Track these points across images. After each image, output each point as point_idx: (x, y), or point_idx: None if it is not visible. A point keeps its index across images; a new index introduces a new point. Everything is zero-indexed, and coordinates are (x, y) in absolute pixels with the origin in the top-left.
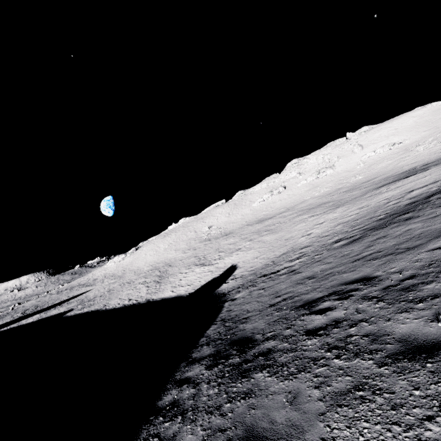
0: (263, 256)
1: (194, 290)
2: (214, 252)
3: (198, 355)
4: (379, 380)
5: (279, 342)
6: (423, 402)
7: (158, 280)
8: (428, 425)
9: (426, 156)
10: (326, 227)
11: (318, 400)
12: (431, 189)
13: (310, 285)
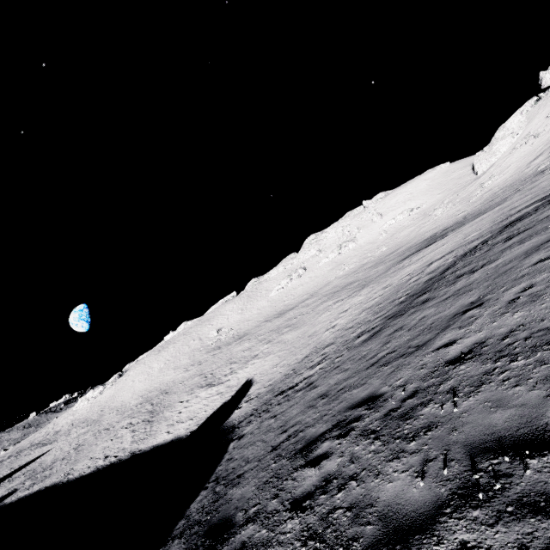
0: (283, 363)
1: (198, 426)
2: (225, 364)
3: None
4: None
5: (258, 528)
6: None
7: (149, 418)
8: None
9: (445, 219)
10: (351, 315)
11: None
12: (447, 261)
13: (319, 410)
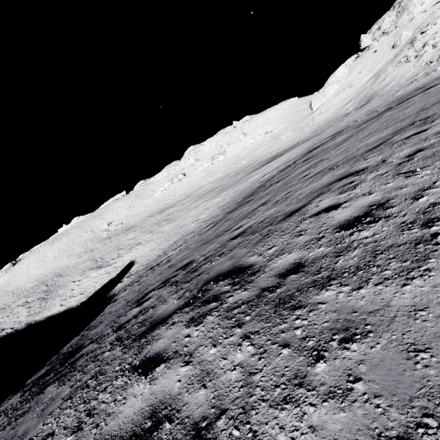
0: (159, 247)
1: (87, 298)
2: (113, 251)
3: (31, 380)
4: (110, 364)
5: (93, 345)
6: (114, 375)
7: (44, 296)
8: (100, 395)
9: (287, 143)
10: (210, 211)
11: (61, 399)
12: (273, 174)
13: (162, 275)
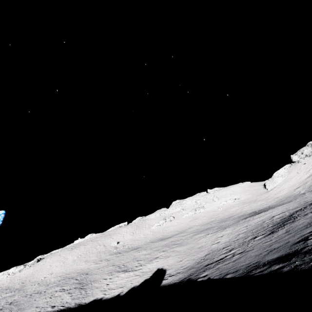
0: (187, 259)
1: (132, 289)
2: (132, 261)
3: (258, 271)
4: None
5: None
6: None
7: (81, 286)
8: None
9: (256, 206)
10: (229, 237)
11: None
12: (286, 214)
13: (279, 244)
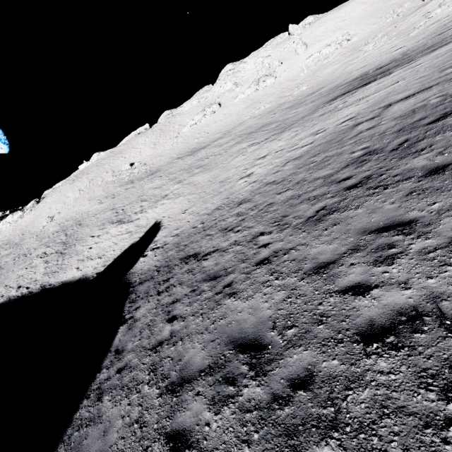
0: (192, 210)
1: (104, 267)
2: (136, 201)
3: None
4: None
5: None
6: None
7: (62, 251)
8: None
9: (377, 57)
10: (271, 164)
11: None
12: (429, 102)
13: None
